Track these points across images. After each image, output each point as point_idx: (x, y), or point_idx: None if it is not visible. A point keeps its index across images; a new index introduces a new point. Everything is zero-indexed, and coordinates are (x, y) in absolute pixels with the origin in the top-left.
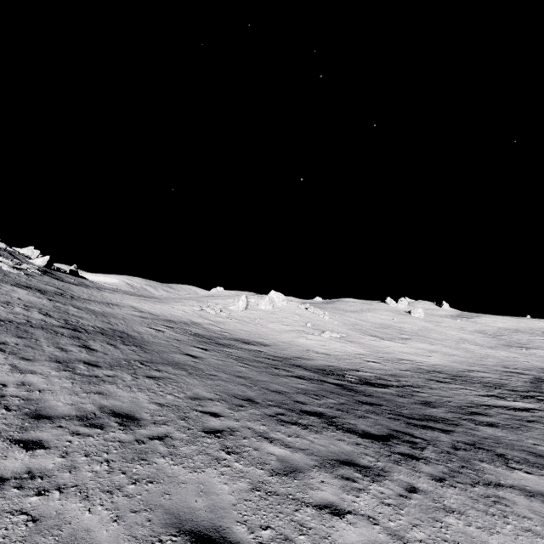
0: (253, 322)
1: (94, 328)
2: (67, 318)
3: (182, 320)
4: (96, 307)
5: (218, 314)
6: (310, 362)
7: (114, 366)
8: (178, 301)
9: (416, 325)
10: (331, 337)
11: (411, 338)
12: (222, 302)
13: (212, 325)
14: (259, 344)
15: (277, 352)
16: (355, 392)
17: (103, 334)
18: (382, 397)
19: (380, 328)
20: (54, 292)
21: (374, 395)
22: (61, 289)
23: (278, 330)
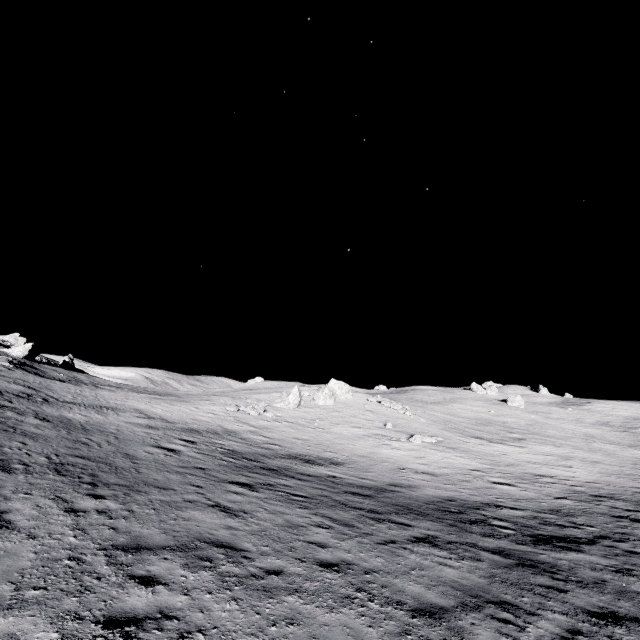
0: (311, 425)
1: (49, 458)
2: (4, 440)
3: (210, 427)
4: (78, 414)
5: (261, 415)
6: (418, 494)
7: (25, 589)
8: (205, 398)
9: (522, 419)
10: (423, 444)
11: (526, 438)
12: (265, 397)
13: (254, 434)
14: (328, 462)
15: (359, 476)
16: (548, 573)
17: (59, 472)
18: (603, 582)
19: (479, 425)
20: (18, 394)
21: (585, 579)
22: (34, 388)
23: (348, 435)
